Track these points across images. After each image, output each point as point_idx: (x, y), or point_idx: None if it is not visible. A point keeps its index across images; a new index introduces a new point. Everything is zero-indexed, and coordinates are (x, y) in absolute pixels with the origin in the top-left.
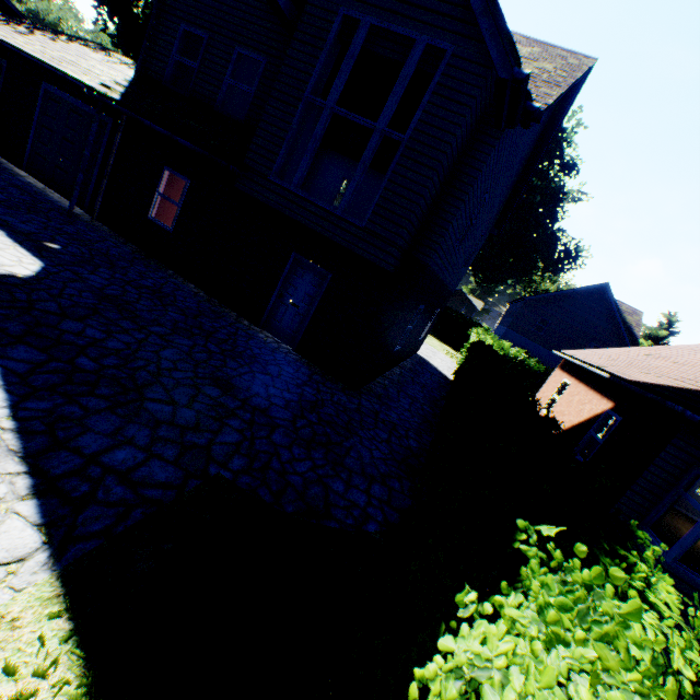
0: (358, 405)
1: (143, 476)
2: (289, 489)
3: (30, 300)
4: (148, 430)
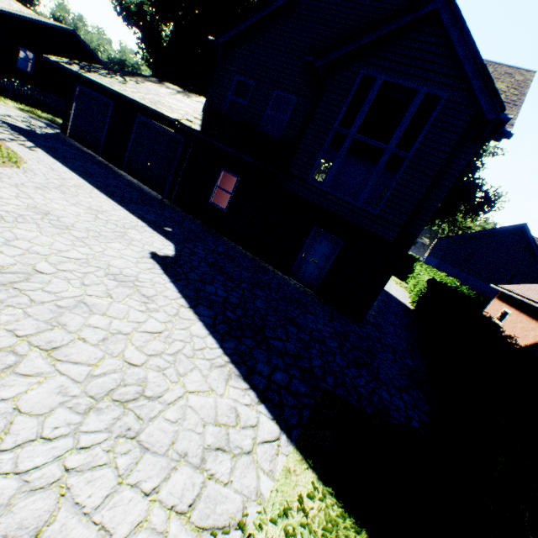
0: (366, 333)
1: (295, 389)
2: (362, 397)
3: (184, 273)
4: (280, 359)
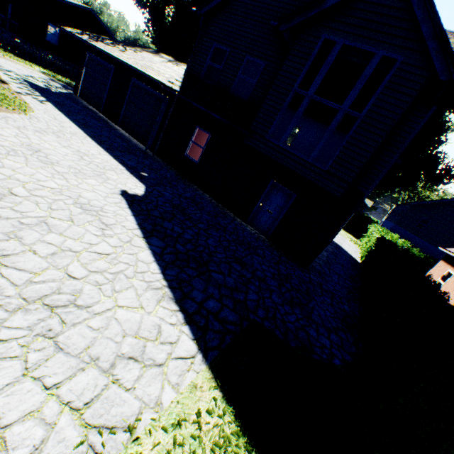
0: (309, 278)
1: (223, 317)
2: (289, 332)
3: (147, 209)
4: (217, 289)
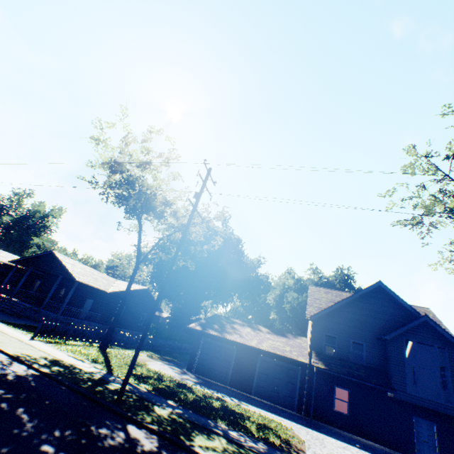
0: None
1: None
2: None
3: None
4: None
